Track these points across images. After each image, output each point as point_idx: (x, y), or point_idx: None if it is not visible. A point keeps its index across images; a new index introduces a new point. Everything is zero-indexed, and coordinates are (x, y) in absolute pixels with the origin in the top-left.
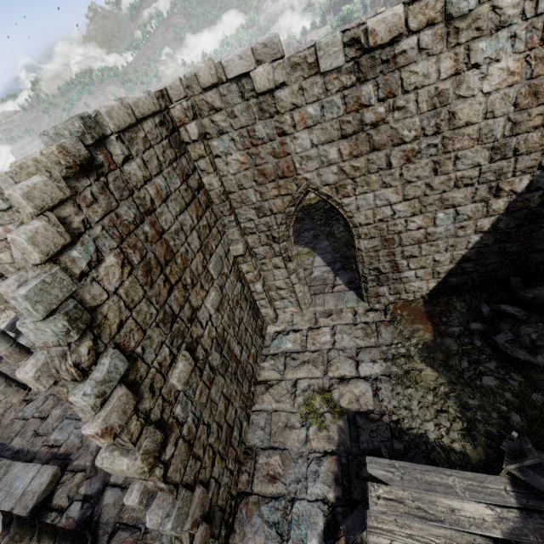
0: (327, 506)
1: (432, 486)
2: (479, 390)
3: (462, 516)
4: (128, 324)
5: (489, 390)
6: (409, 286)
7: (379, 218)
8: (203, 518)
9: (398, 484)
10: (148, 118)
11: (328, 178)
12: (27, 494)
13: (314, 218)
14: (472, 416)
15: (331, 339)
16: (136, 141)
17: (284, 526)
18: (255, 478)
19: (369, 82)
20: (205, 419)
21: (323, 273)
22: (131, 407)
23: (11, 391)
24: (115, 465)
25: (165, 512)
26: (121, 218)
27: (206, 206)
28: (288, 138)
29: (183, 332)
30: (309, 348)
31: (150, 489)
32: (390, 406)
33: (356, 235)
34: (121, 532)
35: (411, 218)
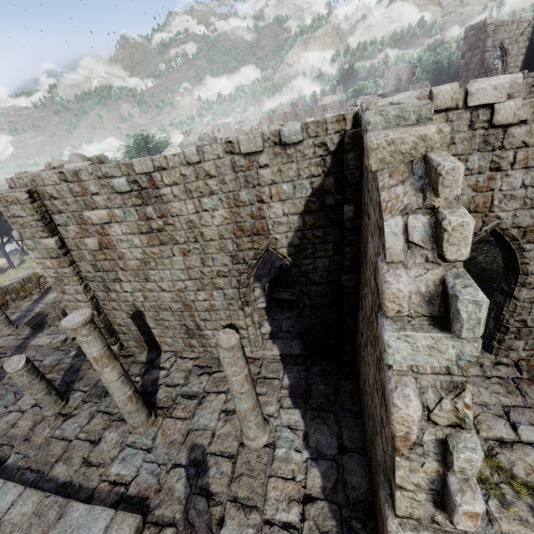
0: None
1: None
2: None
3: None
4: None
5: None
6: None
7: None
8: None
9: None
10: None
11: (523, 220)
12: None
13: None
14: None
15: None
16: None
17: None
18: None
19: None
20: None
21: None
22: None
23: (49, 400)
24: None
25: None
26: None
27: None
28: (500, 174)
29: None
30: None
31: None
32: None
33: (519, 283)
34: None
35: None
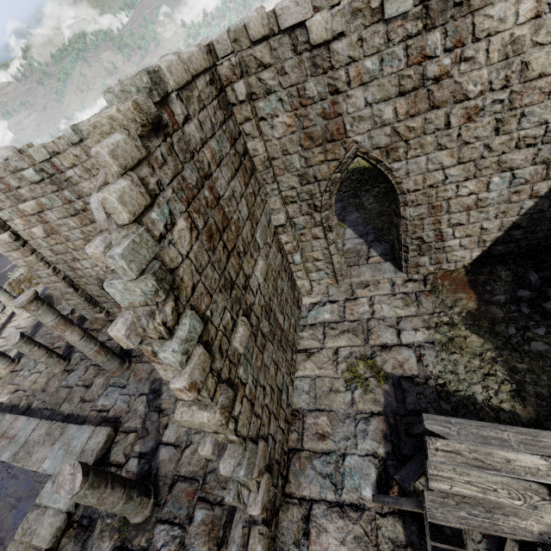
0: (378, 459)
1: (487, 440)
2: (528, 355)
3: (518, 466)
4: (199, 287)
5: (538, 354)
6: (451, 256)
7: (429, 184)
8: (265, 468)
9: (455, 438)
10: (200, 75)
11: (380, 140)
12: (86, 451)
13: (340, 189)
14: (520, 378)
15: (369, 309)
16: (192, 100)
17: (337, 477)
18: (304, 436)
19: (437, 30)
20: (261, 381)
21: (356, 245)
22: (208, 365)
23: (53, 362)
24: (195, 418)
25: (236, 461)
26: (187, 182)
27: (251, 173)
28: (341, 96)
29: (239, 299)
30: (348, 318)
31: (220, 441)
32: (435, 371)
33: (402, 203)
34: (180, 483)
35: (464, 182)
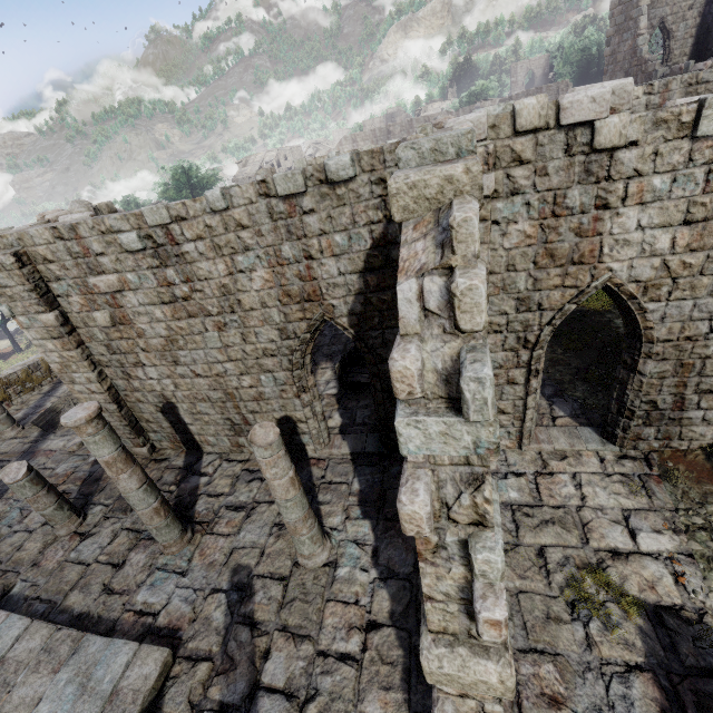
0: None
1: None
2: None
3: None
4: None
5: None
6: (687, 431)
7: (687, 335)
8: None
9: None
10: None
11: (642, 272)
12: (123, 692)
13: None
14: None
15: (577, 492)
16: None
17: None
18: (522, 698)
19: None
20: None
21: None
22: None
23: (61, 517)
24: (470, 672)
25: None
26: None
27: None
28: (608, 213)
29: None
30: (547, 501)
31: (461, 712)
32: (711, 602)
33: (643, 354)
34: None
35: None
